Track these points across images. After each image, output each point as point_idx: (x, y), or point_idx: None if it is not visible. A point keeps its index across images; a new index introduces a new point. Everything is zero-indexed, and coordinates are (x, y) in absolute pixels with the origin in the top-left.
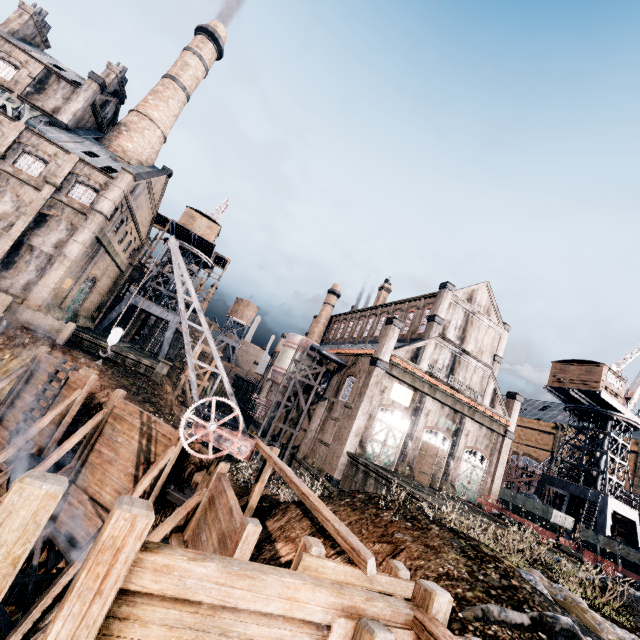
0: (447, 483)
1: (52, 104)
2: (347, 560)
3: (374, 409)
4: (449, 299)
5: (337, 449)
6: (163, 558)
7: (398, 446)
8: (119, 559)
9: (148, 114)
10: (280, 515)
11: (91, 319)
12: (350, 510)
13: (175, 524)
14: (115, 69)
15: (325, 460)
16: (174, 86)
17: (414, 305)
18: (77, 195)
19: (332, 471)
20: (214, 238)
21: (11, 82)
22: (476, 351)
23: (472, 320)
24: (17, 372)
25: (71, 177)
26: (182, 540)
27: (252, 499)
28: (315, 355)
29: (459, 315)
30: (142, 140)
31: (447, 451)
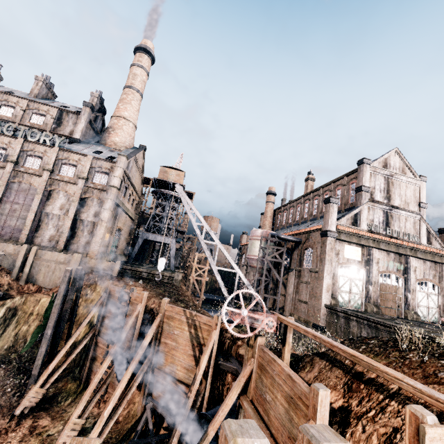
0: (410, 311)
1: (68, 130)
2: (404, 404)
3: (335, 268)
4: (368, 171)
5: (315, 304)
6: None
7: (361, 292)
8: None
9: (122, 115)
10: (309, 367)
11: (124, 255)
12: (373, 356)
13: (240, 389)
14: (96, 95)
15: (308, 314)
16: (132, 92)
17: (339, 184)
18: (97, 180)
19: (317, 321)
20: (182, 181)
21: (43, 125)
22: (402, 204)
23: (392, 181)
24: (99, 301)
25: (91, 170)
26: (249, 400)
27: (285, 359)
28: (276, 240)
29: (380, 180)
30: (123, 133)
31: (402, 287)
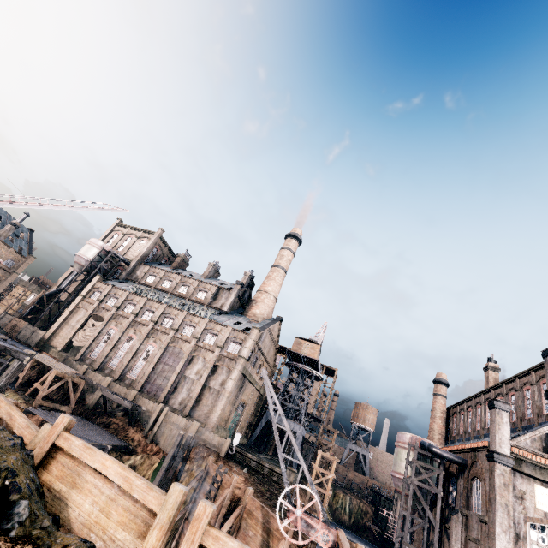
0: None
1: (220, 303)
2: None
3: (518, 524)
4: None
5: None
6: (216, 532)
7: None
8: (200, 526)
9: (265, 290)
10: None
11: (244, 436)
12: None
13: None
14: (248, 274)
15: None
16: (277, 269)
17: (526, 381)
18: (231, 349)
19: None
20: (317, 355)
21: (204, 300)
22: None
23: None
24: (197, 476)
25: (228, 340)
26: None
27: None
28: (426, 454)
29: None
30: (263, 305)
31: None
